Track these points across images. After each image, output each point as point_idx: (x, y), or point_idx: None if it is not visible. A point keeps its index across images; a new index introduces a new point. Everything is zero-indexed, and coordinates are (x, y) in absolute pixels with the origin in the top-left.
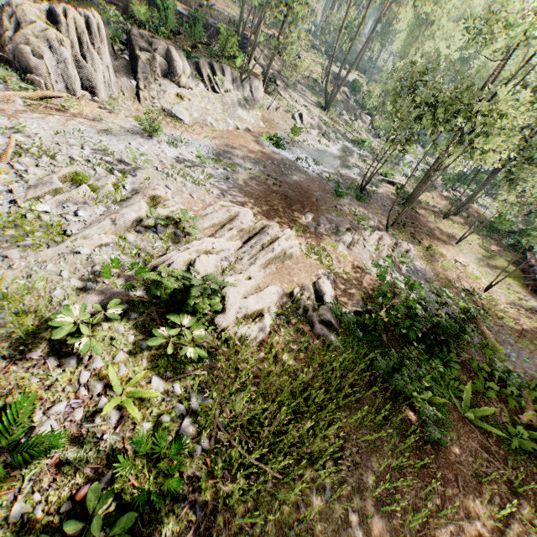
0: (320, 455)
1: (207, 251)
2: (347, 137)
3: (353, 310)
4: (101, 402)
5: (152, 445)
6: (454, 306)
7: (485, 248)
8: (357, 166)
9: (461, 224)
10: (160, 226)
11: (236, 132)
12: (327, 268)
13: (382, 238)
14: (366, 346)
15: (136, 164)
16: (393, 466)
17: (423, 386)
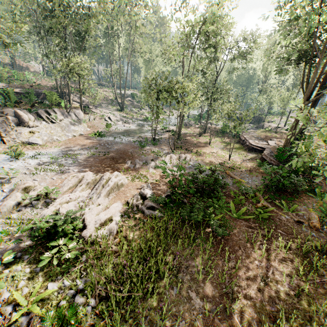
0: (164, 272)
1: (68, 201)
2: (139, 119)
3: (165, 195)
4: (13, 316)
5: (54, 319)
6: (203, 169)
7: (223, 142)
8: (149, 130)
9: (208, 136)
10: (34, 202)
11: (74, 138)
12: (146, 182)
13: (171, 157)
14: (177, 209)
15: (9, 176)
16: (206, 258)
17: (207, 213)
